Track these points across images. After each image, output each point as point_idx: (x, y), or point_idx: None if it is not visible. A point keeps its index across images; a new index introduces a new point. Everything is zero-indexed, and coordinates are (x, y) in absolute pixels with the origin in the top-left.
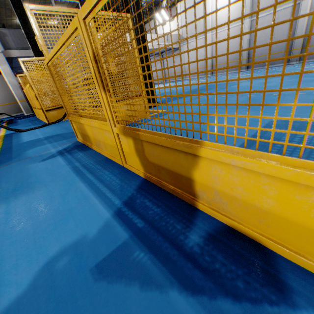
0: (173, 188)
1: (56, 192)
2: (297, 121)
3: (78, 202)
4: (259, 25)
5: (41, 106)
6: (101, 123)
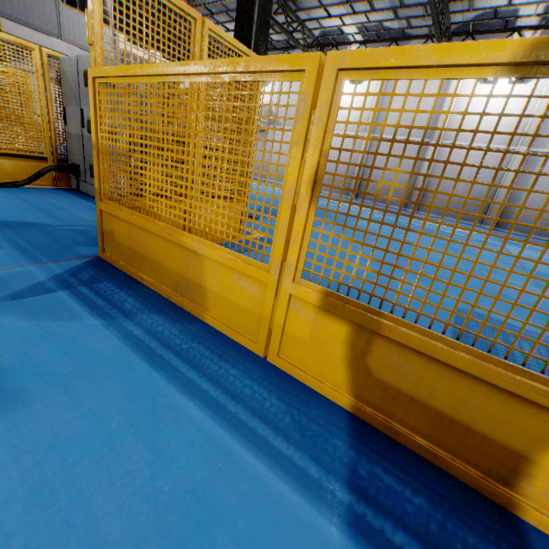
0: (427, 444)
1: (115, 420)
2: (492, 318)
3: (206, 464)
4: (381, 147)
5: None
6: (238, 257)
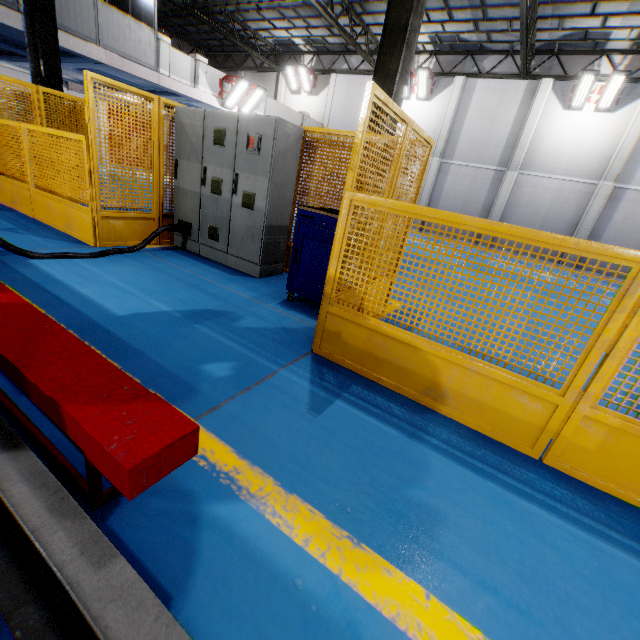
0: None
1: (508, 525)
2: None
3: (590, 554)
4: (450, 174)
5: (96, 201)
6: (522, 379)
